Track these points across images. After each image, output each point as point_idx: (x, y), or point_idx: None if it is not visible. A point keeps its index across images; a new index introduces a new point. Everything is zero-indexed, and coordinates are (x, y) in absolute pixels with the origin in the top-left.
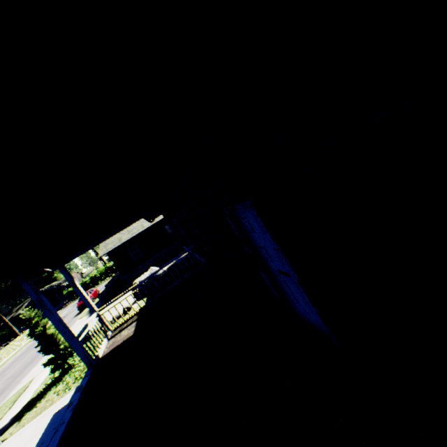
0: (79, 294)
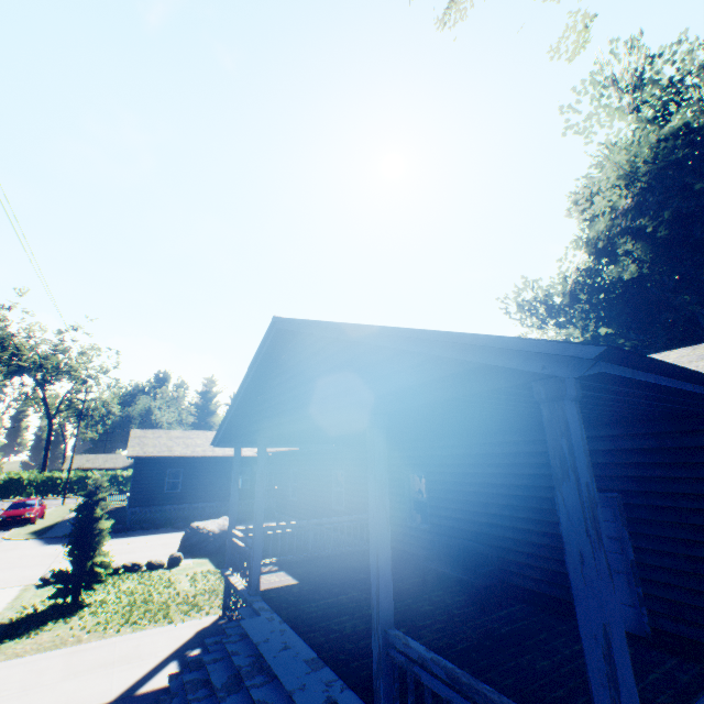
0: (233, 492)
